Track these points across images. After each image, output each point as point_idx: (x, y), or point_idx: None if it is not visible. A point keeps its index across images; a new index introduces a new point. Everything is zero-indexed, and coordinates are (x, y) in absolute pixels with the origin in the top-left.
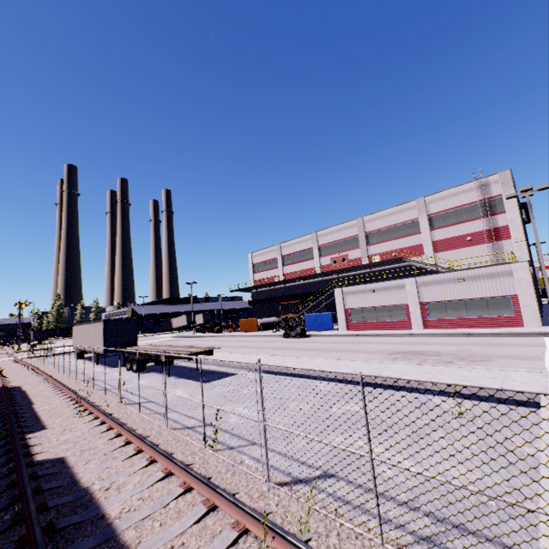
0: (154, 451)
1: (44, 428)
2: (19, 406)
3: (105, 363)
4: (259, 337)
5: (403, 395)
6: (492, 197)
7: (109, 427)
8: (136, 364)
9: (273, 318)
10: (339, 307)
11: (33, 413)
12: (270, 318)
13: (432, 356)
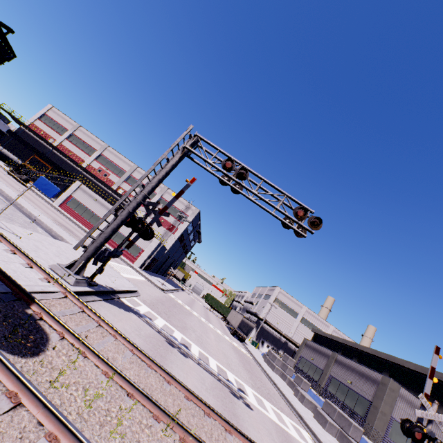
0: None
1: None
2: None
3: None
4: None
5: (29, 220)
6: (186, 214)
7: None
8: None
9: (17, 158)
10: (69, 191)
11: None
12: (14, 156)
13: (73, 234)
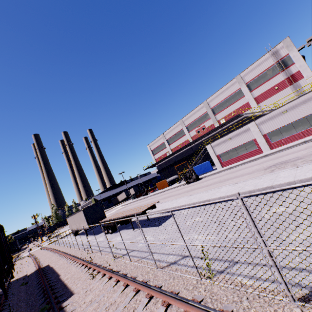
0: (164, 295)
1: (72, 294)
2: (51, 280)
3: (91, 233)
4: (171, 189)
5: (306, 189)
6: (283, 58)
7: (116, 281)
8: (111, 229)
9: (174, 176)
10: (212, 156)
11: (61, 283)
12: (172, 177)
13: (296, 160)
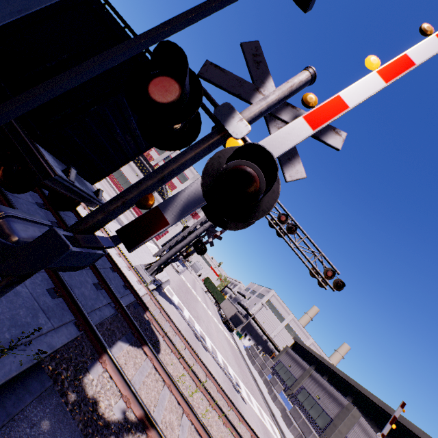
0: None
1: None
2: None
3: None
4: None
5: None
6: None
7: None
8: None
9: None
10: None
11: None
12: None
13: None
